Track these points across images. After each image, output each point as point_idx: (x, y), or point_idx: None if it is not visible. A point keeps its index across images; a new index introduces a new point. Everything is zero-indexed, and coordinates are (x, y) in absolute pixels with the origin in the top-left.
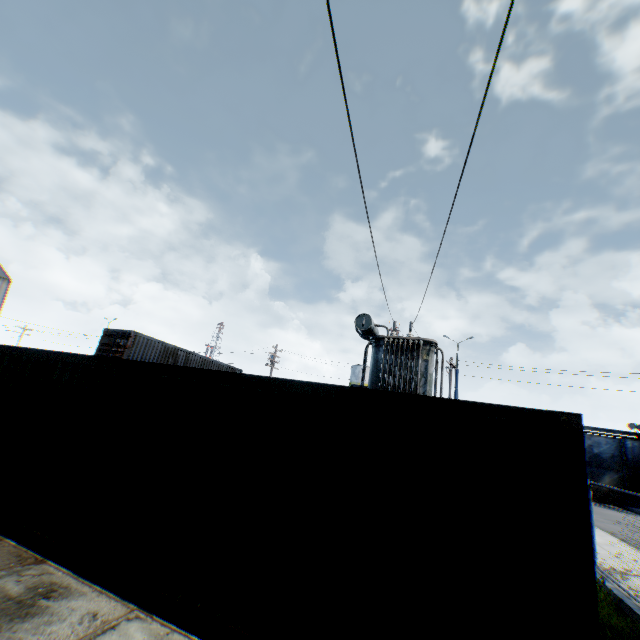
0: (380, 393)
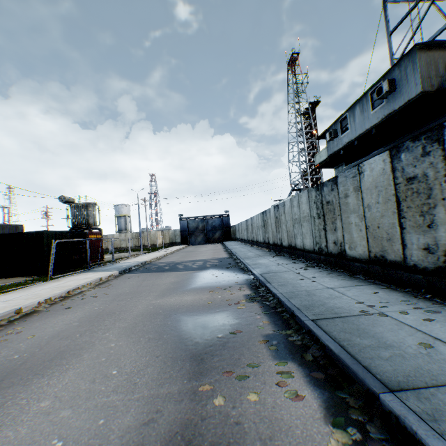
0: (15, 233)
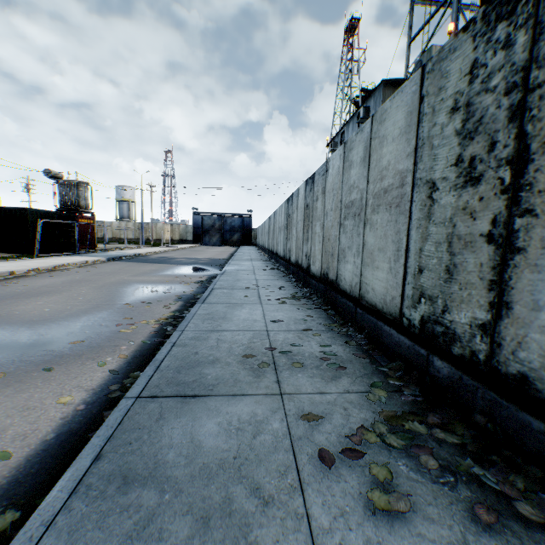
0: None
